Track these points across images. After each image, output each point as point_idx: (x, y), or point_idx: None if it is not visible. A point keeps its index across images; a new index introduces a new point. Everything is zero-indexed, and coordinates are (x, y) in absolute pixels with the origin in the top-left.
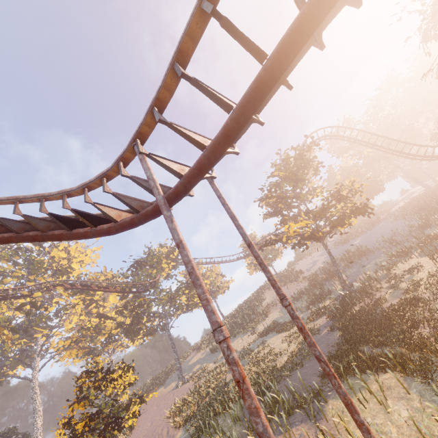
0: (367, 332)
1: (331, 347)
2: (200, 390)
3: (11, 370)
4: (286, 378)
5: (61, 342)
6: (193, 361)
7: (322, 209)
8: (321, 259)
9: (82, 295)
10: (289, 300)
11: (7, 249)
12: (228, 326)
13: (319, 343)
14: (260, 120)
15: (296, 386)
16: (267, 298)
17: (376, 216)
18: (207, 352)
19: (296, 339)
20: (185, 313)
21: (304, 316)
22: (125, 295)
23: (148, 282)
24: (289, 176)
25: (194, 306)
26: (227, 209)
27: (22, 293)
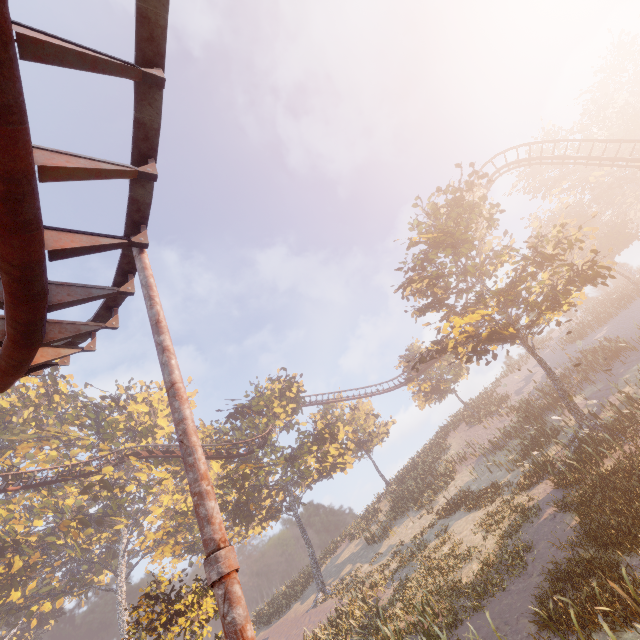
0: (632, 520)
1: (560, 549)
2: (338, 620)
3: (97, 576)
4: (474, 612)
5: (151, 535)
6: (343, 558)
7: (510, 286)
8: (540, 372)
9: (167, 466)
10: (223, 564)
11: (80, 408)
12: (393, 498)
13: (538, 539)
14: (143, 69)
15: (490, 636)
16: (453, 445)
17: (633, 284)
18: (363, 543)
19: (497, 525)
20: (320, 480)
21: (513, 479)
22: (229, 459)
23: (253, 439)
24: (442, 238)
25: (331, 470)
26: (147, 308)
27: (88, 469)
